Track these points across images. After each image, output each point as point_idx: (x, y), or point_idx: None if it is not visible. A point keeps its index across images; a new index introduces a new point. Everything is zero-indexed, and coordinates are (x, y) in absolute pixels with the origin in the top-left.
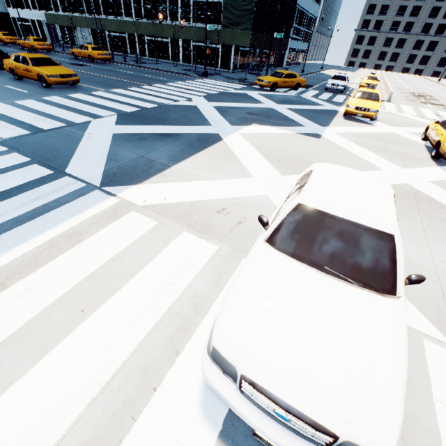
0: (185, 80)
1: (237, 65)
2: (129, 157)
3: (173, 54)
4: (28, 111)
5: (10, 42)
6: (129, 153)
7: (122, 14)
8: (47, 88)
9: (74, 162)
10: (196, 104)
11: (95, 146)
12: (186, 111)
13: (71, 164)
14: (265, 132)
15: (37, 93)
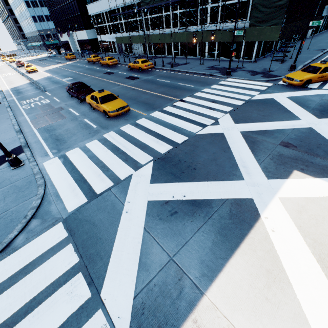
0: (210, 84)
1: (260, 53)
2: (159, 260)
3: (200, 54)
4: (92, 159)
5: (96, 61)
6: (159, 250)
7: (163, 27)
8: (108, 119)
9: (110, 270)
10: (223, 131)
11: (130, 232)
12: (214, 147)
13: (107, 277)
14: (314, 194)
15: (101, 128)
